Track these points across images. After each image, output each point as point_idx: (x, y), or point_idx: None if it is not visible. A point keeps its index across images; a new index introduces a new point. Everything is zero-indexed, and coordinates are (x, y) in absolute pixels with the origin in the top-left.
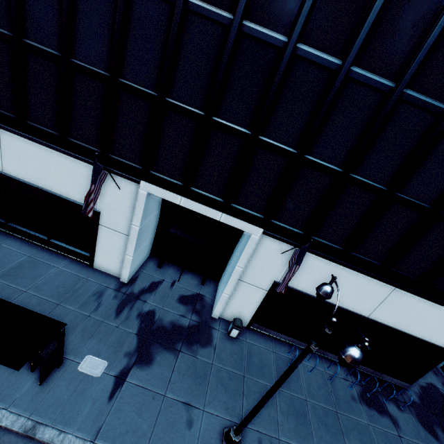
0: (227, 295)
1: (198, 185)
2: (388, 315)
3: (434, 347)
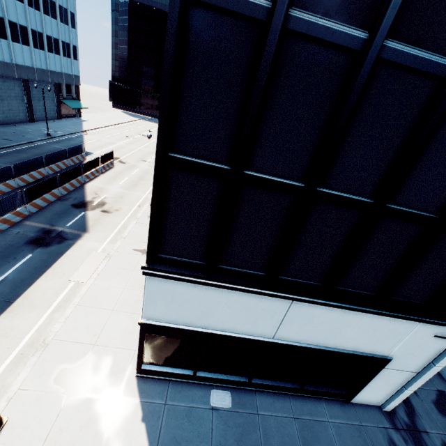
0: None
1: None
2: None
3: None
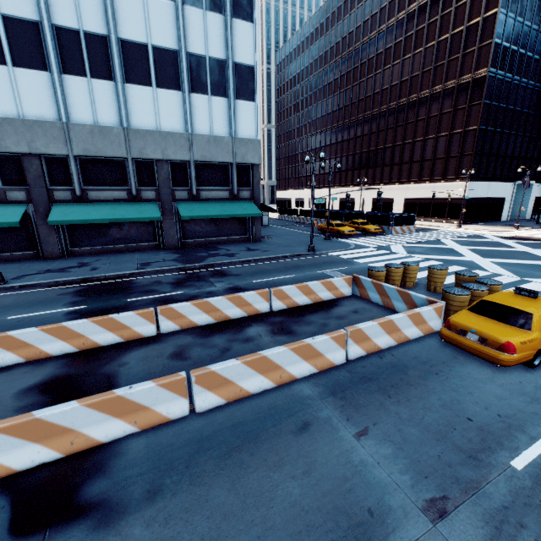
0: (528, 208)
1: (522, 176)
2: None
3: None
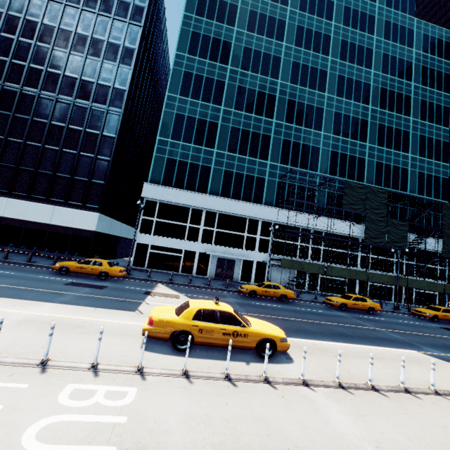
0: None
1: None
2: (58, 220)
3: (85, 230)
